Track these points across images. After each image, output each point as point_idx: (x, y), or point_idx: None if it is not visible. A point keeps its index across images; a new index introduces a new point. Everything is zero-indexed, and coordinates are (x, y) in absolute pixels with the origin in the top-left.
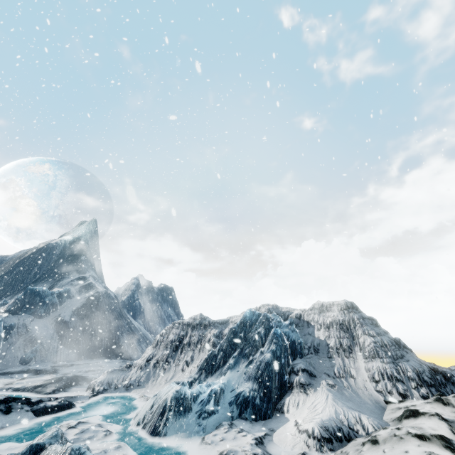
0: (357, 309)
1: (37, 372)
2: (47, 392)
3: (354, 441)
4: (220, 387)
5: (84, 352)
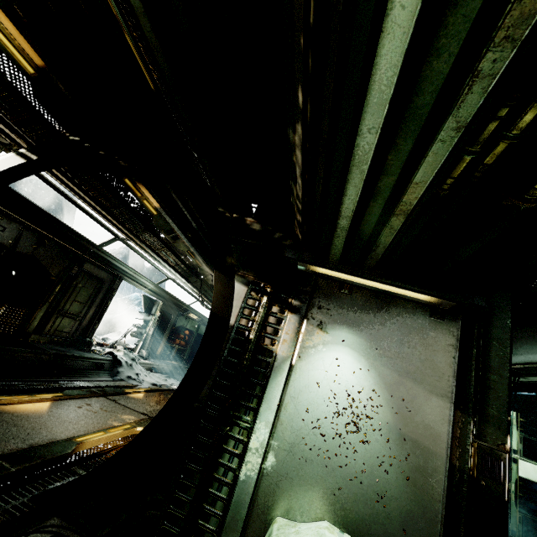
0: None
1: None
2: None
3: None
4: None
5: None
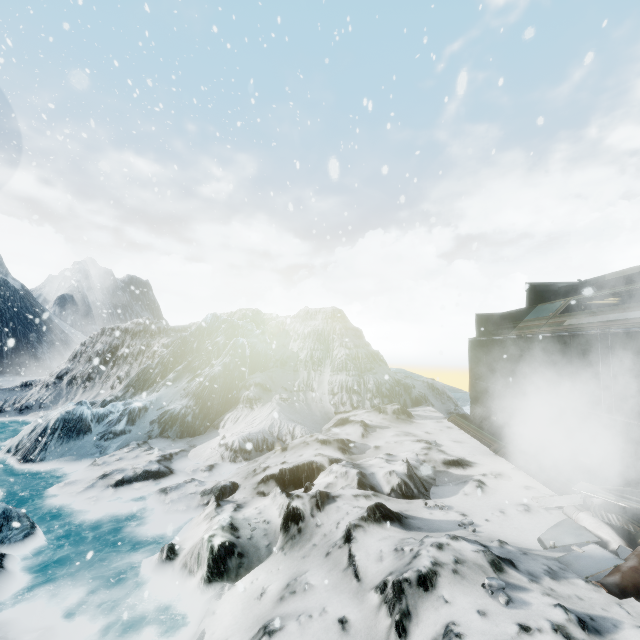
0: (344, 318)
1: None
2: None
3: (274, 450)
4: (143, 406)
5: None
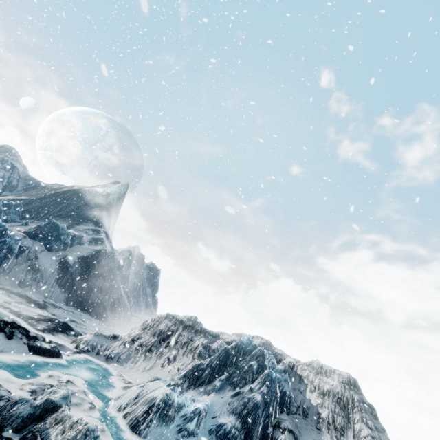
0: (359, 389)
1: (31, 301)
2: (38, 328)
3: None
4: (204, 408)
5: (72, 299)
